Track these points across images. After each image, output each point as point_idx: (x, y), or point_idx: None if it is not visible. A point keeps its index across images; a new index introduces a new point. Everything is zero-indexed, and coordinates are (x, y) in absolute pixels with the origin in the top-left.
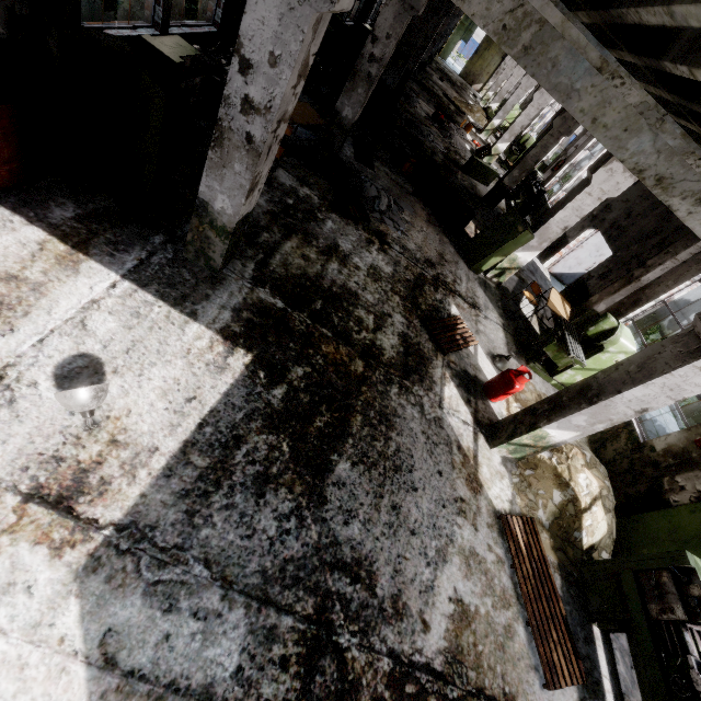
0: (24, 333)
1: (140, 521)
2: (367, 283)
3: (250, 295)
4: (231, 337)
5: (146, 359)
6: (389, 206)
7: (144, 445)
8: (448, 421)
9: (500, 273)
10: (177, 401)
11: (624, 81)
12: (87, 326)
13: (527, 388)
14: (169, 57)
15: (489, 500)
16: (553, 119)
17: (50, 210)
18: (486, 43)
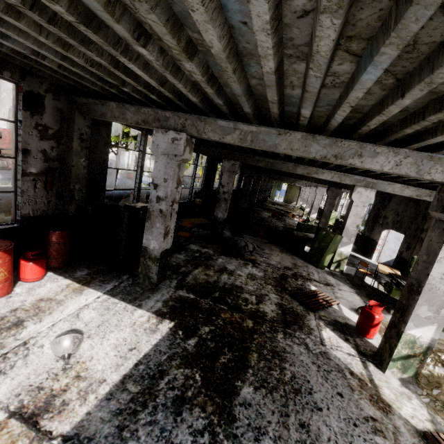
0: (46, 322)
1: (82, 434)
2: (247, 281)
3: (174, 294)
4: (161, 314)
5: (108, 329)
6: (254, 248)
7: (96, 378)
8: (333, 353)
9: (337, 264)
10: (123, 350)
11: (290, 133)
12: (79, 316)
13: None
14: (134, 207)
15: (404, 419)
16: (326, 192)
17: (76, 273)
18: (289, 187)
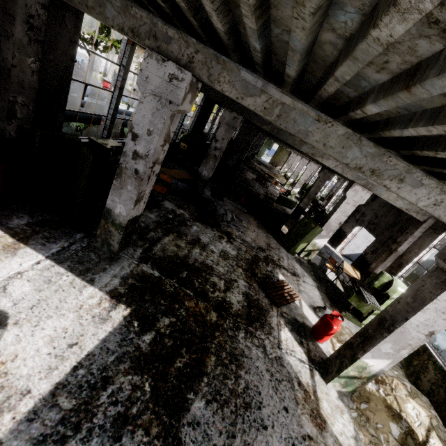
0: None
1: None
2: (219, 260)
3: (136, 268)
4: (117, 296)
5: (45, 313)
6: (232, 218)
7: (18, 388)
8: (287, 359)
9: (307, 253)
10: (61, 346)
11: (332, 124)
12: (6, 290)
13: (344, 331)
14: (103, 145)
15: (334, 436)
16: (319, 173)
17: (12, 220)
18: (279, 149)
